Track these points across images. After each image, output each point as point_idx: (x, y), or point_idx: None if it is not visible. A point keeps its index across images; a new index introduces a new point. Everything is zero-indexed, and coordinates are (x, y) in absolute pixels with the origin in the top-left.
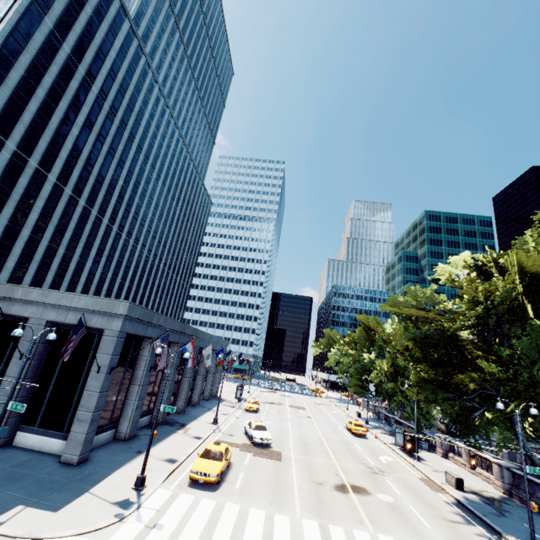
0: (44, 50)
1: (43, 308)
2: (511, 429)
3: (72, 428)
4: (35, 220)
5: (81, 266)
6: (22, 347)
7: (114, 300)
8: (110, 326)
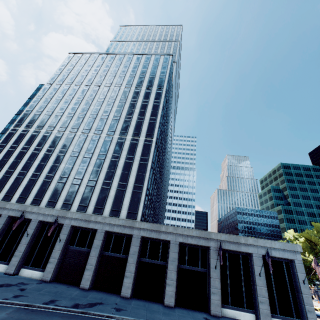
0: (164, 110)
1: (256, 248)
2: None
3: (308, 316)
4: (155, 188)
5: (157, 208)
6: (257, 269)
7: (292, 244)
8: (296, 258)
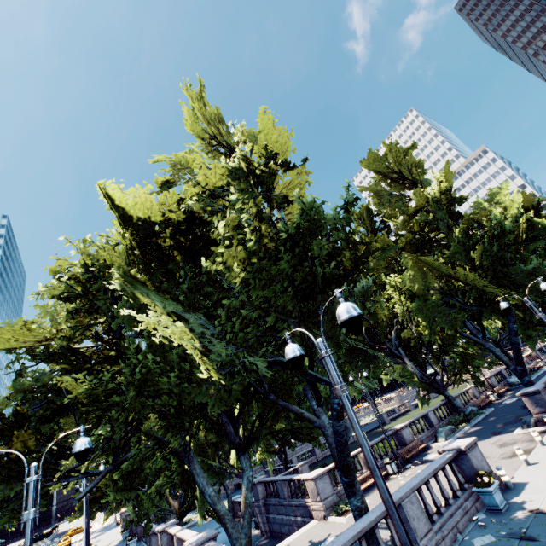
0: None
1: None
2: (208, 469)
3: None
4: None
5: None
6: None
7: None
8: None
